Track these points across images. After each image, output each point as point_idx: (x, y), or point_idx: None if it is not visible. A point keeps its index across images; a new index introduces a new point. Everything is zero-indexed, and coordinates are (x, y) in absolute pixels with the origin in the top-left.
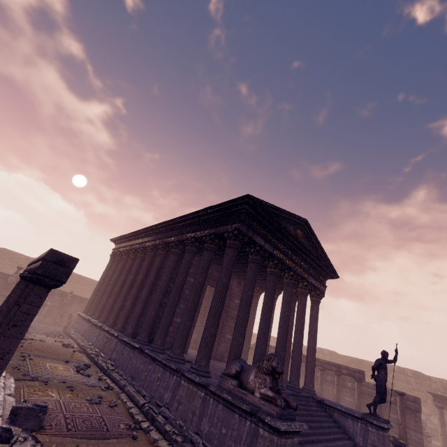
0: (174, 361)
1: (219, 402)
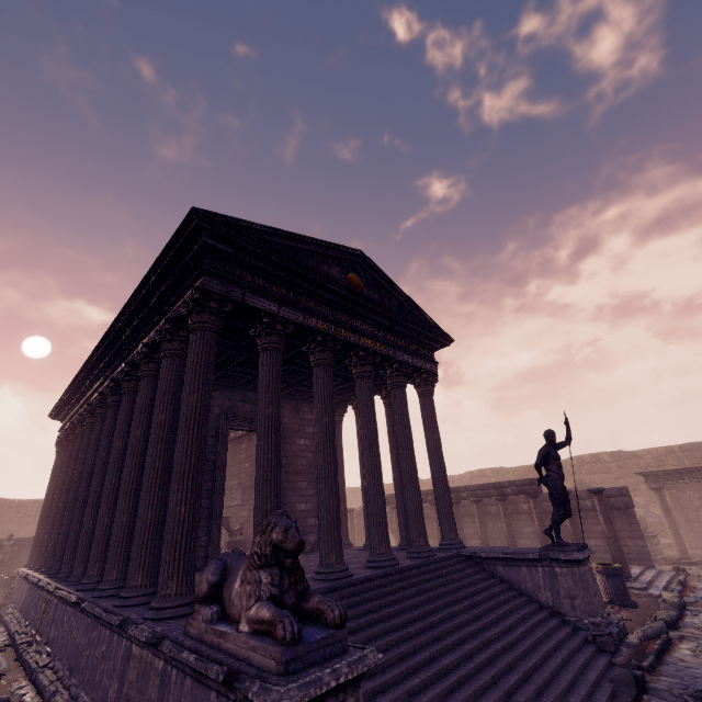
0: (128, 605)
1: (186, 674)
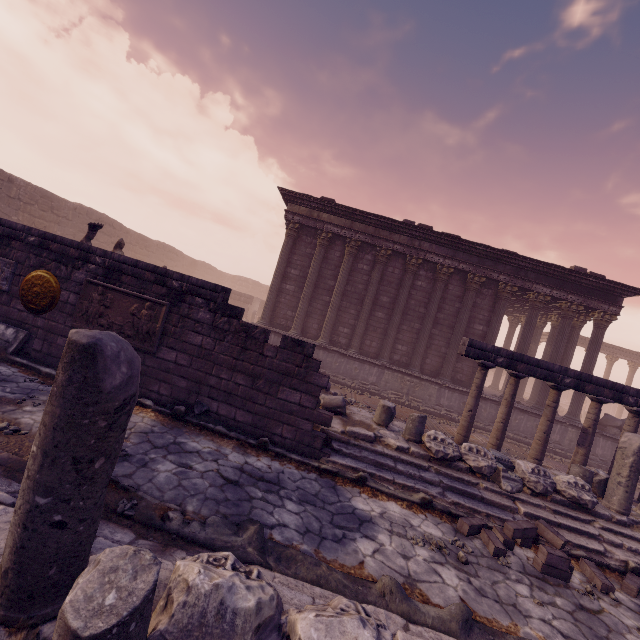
0: None
1: (608, 440)
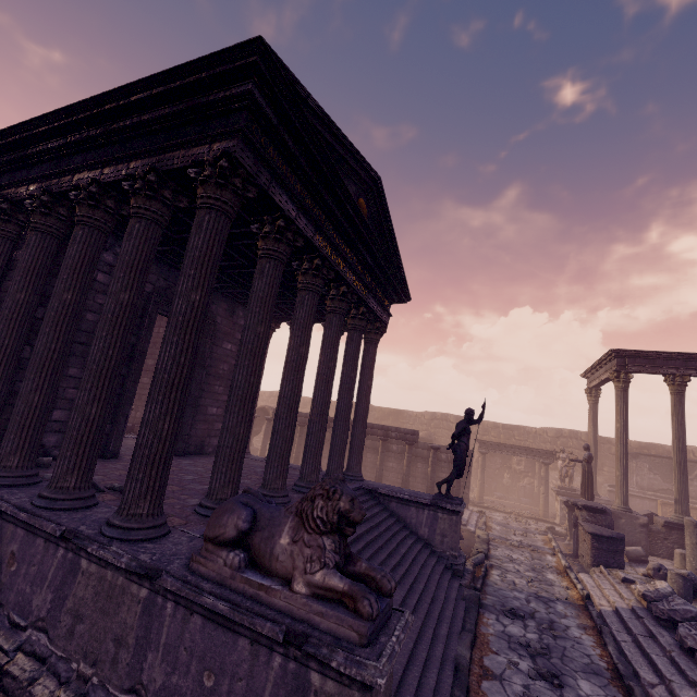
0: (58, 509)
1: (193, 611)
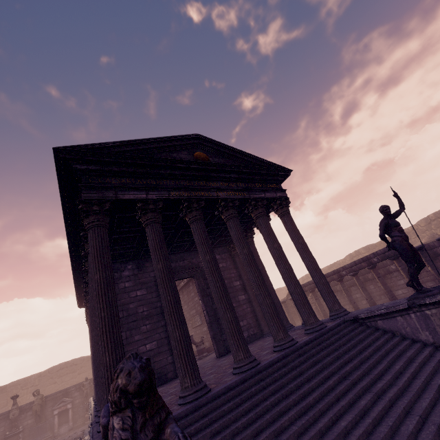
0: None
1: None
